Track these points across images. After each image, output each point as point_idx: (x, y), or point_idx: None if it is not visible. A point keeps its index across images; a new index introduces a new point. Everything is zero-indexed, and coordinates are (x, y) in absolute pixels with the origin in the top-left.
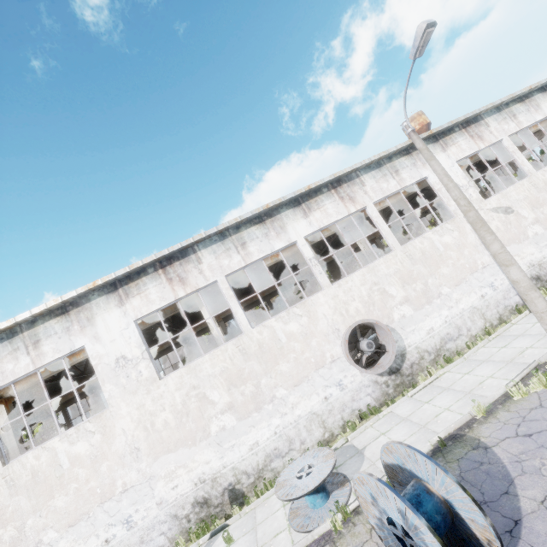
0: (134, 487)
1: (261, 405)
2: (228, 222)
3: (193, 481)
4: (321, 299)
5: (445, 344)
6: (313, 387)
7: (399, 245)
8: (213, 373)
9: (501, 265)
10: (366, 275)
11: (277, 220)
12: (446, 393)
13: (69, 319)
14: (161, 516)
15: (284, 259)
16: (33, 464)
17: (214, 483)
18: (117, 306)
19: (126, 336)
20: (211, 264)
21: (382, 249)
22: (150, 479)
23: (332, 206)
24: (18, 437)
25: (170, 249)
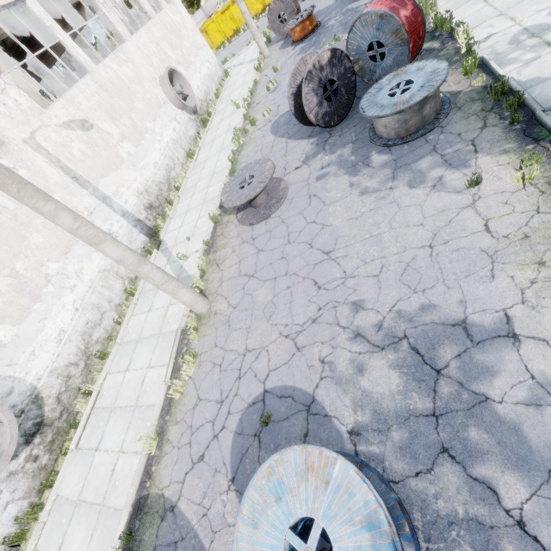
0: None
1: None
2: None
3: None
4: None
5: (91, 337)
6: None
7: None
8: None
9: (89, 244)
10: None
11: None
12: (114, 419)
13: None
14: None
15: None
16: None
17: None
18: None
19: None
20: None
21: None
22: None
23: None
24: None
25: None
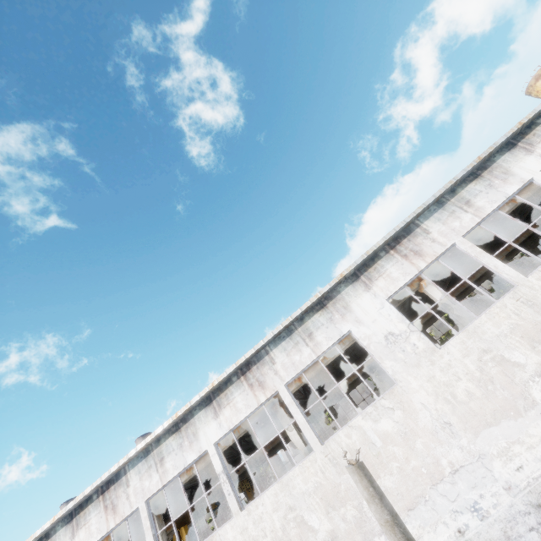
0: (464, 467)
1: None
2: (443, 187)
3: None
4: None
5: None
6: None
7: None
8: (500, 333)
9: None
10: None
11: (494, 168)
12: None
13: (328, 311)
14: (517, 505)
15: (525, 201)
16: (347, 443)
17: None
18: (365, 291)
19: (384, 314)
20: (440, 231)
21: None
22: (480, 457)
23: None
24: (300, 437)
25: (396, 229)
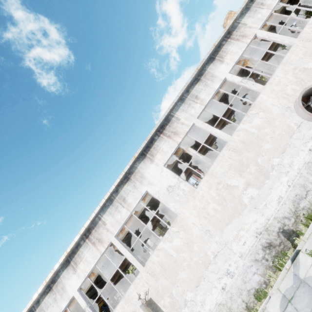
0: (219, 252)
1: (267, 174)
2: (182, 90)
3: (253, 236)
4: (264, 97)
5: None
6: (295, 148)
7: (295, 39)
8: (224, 171)
9: None
10: (284, 68)
11: (206, 74)
12: None
13: (132, 181)
14: (246, 263)
15: (224, 91)
16: (157, 260)
17: (267, 232)
18: (151, 163)
19: (164, 175)
20: (185, 117)
21: (262, 82)
22: (226, 244)
23: (234, 47)
24: None
25: (160, 120)
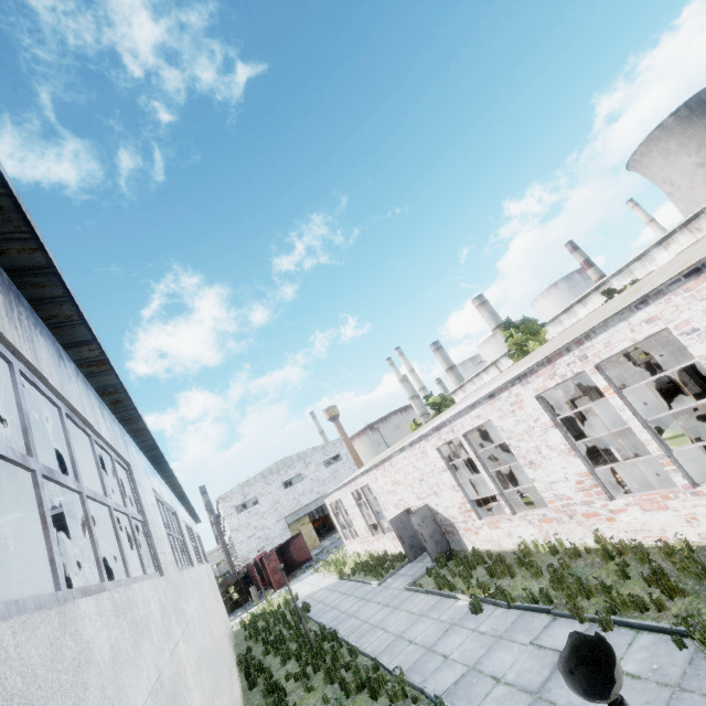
0: None
1: None
2: None
3: None
4: None
5: None
6: None
7: None
8: None
9: None
10: None
11: None
12: None
13: (642, 261)
14: None
15: None
16: None
17: None
18: (664, 251)
19: None
20: None
21: None
22: None
23: None
24: None
25: (687, 218)
